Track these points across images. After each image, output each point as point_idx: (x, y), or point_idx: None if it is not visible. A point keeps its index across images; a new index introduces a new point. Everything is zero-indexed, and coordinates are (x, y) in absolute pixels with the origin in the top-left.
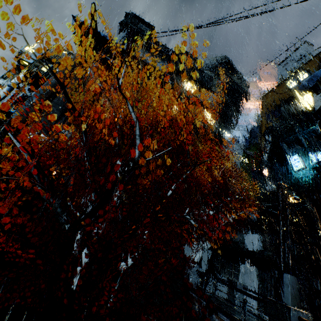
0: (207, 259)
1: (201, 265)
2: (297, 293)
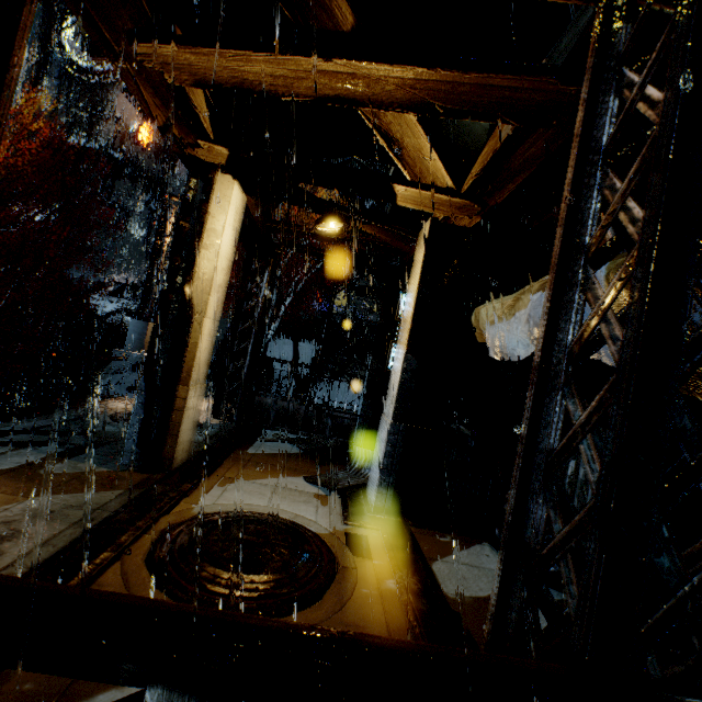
0: (309, 359)
1: (298, 368)
2: (141, 337)
